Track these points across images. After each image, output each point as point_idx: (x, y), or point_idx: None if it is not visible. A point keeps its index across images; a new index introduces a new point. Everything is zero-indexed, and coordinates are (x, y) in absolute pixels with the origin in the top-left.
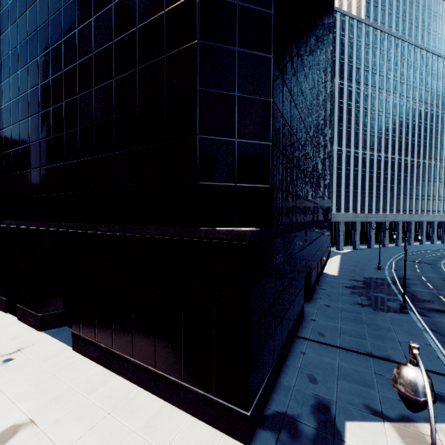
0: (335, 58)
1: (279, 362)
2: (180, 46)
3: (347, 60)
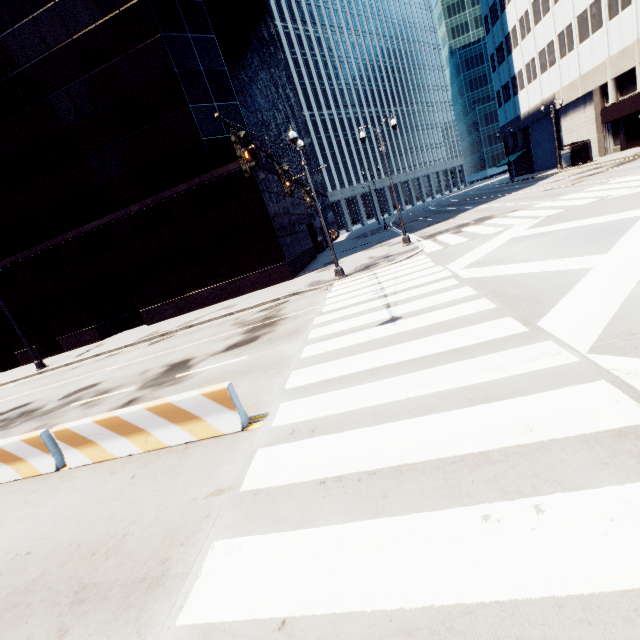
0: None
1: (301, 262)
2: (147, 39)
3: None
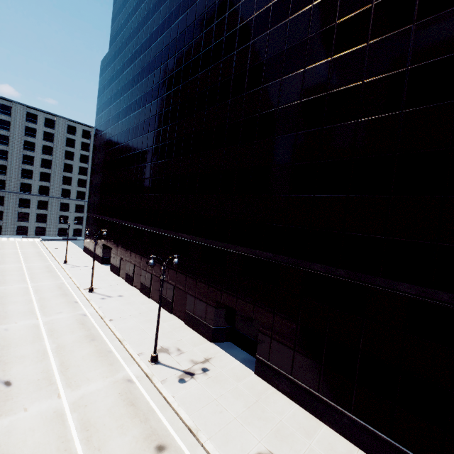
0: None
1: None
2: None
3: None
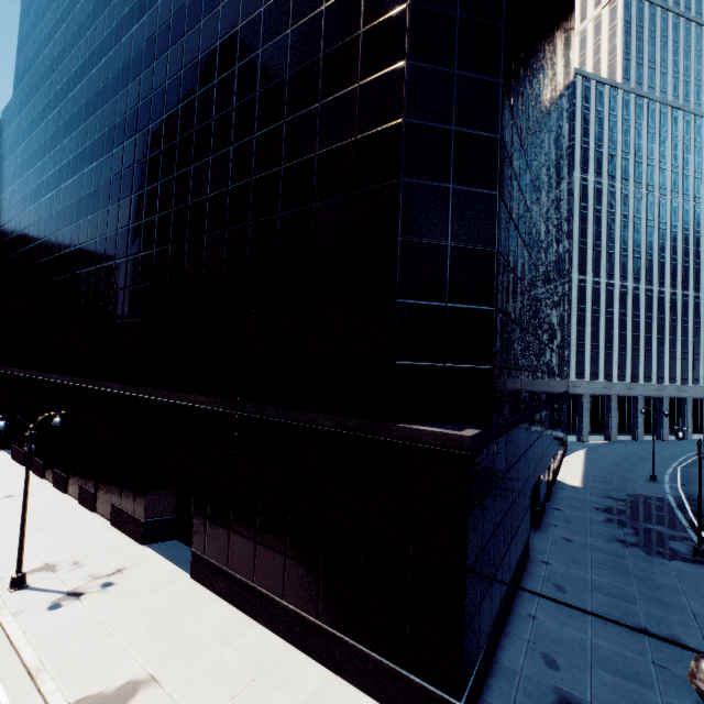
0: (574, 141)
1: (498, 628)
2: (376, 183)
3: (593, 143)
